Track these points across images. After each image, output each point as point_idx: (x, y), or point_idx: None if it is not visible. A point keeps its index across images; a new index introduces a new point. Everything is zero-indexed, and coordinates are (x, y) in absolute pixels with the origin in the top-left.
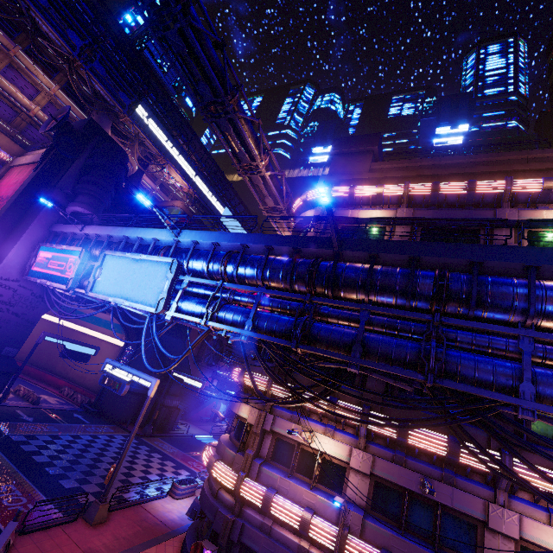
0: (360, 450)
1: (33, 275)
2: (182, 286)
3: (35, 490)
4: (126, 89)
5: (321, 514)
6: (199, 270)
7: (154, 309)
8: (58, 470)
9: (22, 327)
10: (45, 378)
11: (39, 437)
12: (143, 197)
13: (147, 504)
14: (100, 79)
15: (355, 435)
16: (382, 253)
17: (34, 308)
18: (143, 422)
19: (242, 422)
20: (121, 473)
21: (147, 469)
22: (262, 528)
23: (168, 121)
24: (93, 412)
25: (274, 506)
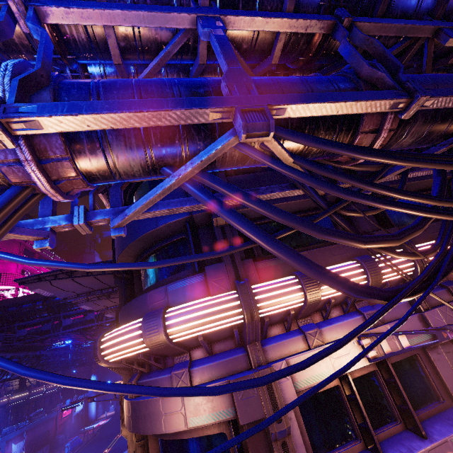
0: (434, 309)
1: None
2: None
3: None
4: None
5: None
6: None
7: None
8: None
9: None
10: None
11: None
12: None
13: None
14: None
15: None
16: None
17: None
18: None
19: (192, 439)
20: None
21: None
22: None
23: None
24: None
25: None
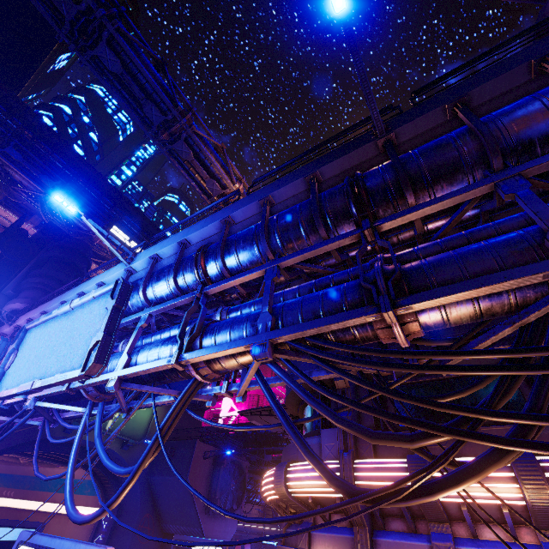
0: None
1: None
2: (138, 325)
3: None
4: (101, 216)
5: None
6: (163, 289)
7: (79, 370)
8: None
9: None
10: None
11: None
12: (61, 198)
13: None
14: None
15: None
16: (473, 90)
17: None
18: None
19: None
20: None
21: None
22: None
23: (144, 236)
24: None
25: None
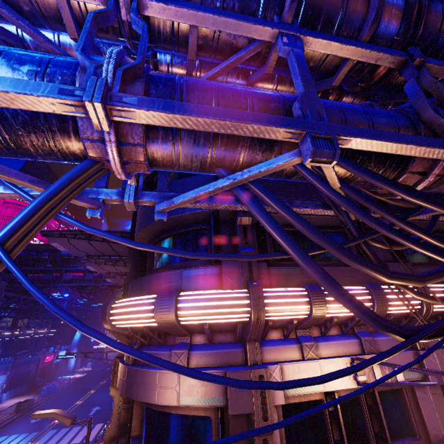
0: None
1: None
2: None
3: None
4: None
5: None
6: None
7: None
8: None
9: None
10: None
11: None
12: None
13: None
14: None
15: None
16: None
17: None
18: None
19: (178, 415)
20: None
21: None
22: None
23: None
24: None
25: None
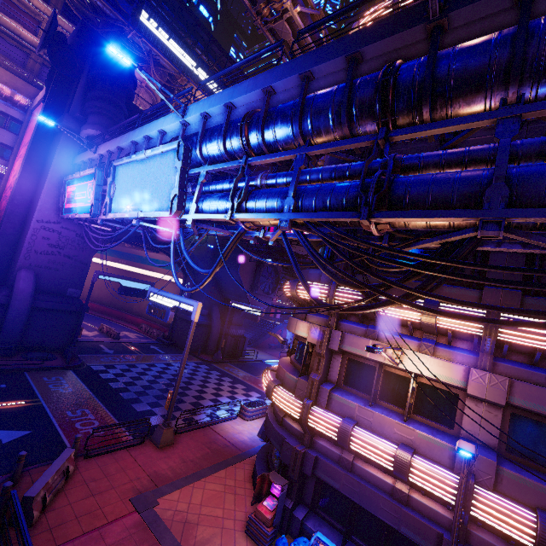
0: (485, 371)
1: (66, 212)
2: (199, 180)
3: (108, 414)
4: None
5: (425, 454)
6: (215, 152)
7: (168, 213)
8: (131, 395)
9: (77, 268)
10: (126, 318)
11: (117, 366)
12: (116, 50)
13: (216, 425)
14: None
15: (471, 350)
16: None
17: (83, 250)
18: (213, 351)
19: (302, 342)
20: (192, 397)
21: (217, 392)
22: (340, 463)
23: (178, 26)
24: (168, 344)
25: (354, 441)
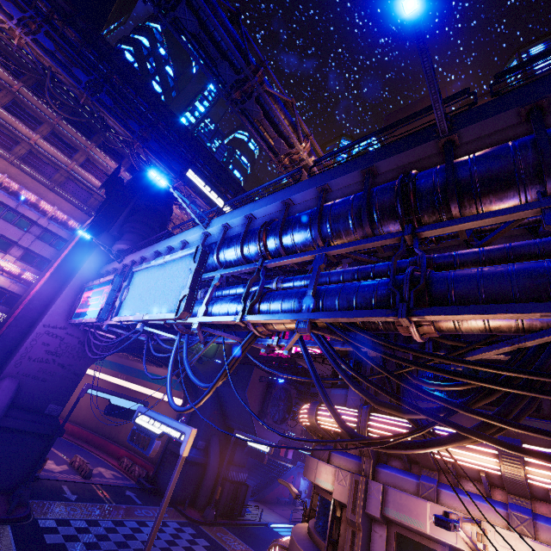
0: None
1: (75, 317)
2: (213, 283)
3: None
4: (178, 160)
5: None
6: (232, 256)
7: (174, 314)
8: None
9: (67, 380)
10: (107, 448)
11: (73, 523)
12: (155, 174)
13: None
14: (155, 154)
15: None
16: None
17: (80, 359)
18: (204, 504)
19: (325, 499)
20: None
21: None
22: None
23: (215, 180)
24: (149, 489)
25: None
